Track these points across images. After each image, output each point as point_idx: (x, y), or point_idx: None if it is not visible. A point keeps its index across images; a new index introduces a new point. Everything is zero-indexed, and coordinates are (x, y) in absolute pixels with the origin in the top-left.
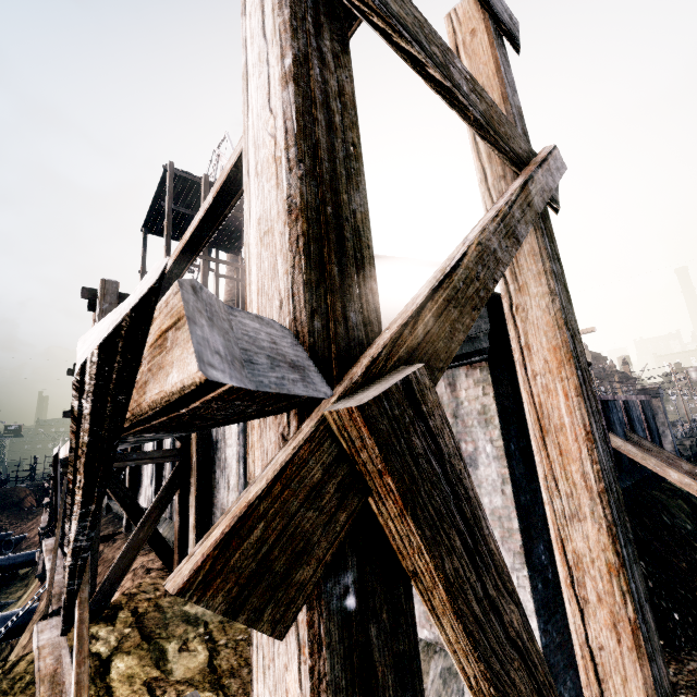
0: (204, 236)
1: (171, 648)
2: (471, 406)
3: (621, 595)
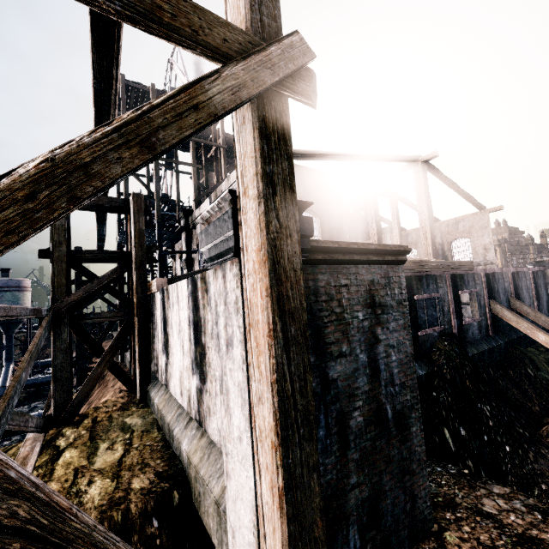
0: None
1: (103, 447)
2: (231, 296)
3: (276, 467)
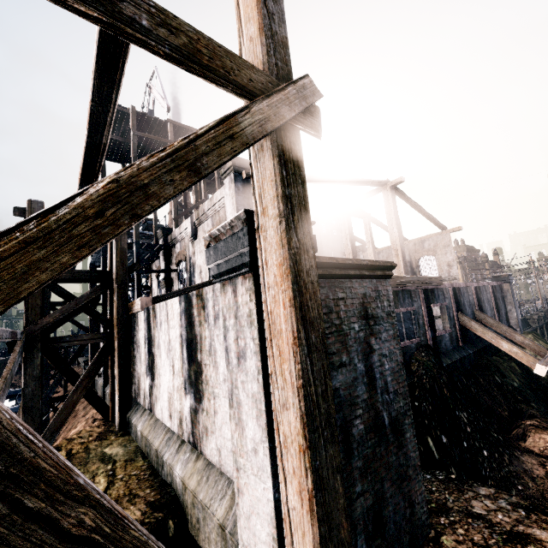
0: (95, 162)
1: None
2: (243, 310)
3: (305, 470)
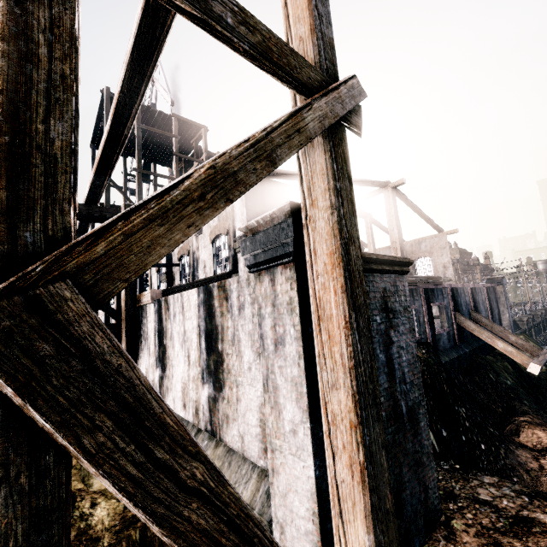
0: (113, 153)
1: None
2: (283, 298)
3: (356, 444)
